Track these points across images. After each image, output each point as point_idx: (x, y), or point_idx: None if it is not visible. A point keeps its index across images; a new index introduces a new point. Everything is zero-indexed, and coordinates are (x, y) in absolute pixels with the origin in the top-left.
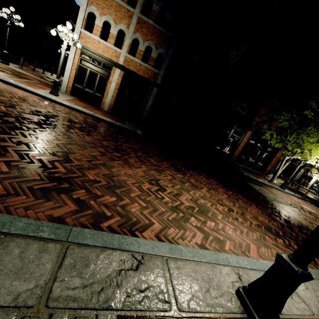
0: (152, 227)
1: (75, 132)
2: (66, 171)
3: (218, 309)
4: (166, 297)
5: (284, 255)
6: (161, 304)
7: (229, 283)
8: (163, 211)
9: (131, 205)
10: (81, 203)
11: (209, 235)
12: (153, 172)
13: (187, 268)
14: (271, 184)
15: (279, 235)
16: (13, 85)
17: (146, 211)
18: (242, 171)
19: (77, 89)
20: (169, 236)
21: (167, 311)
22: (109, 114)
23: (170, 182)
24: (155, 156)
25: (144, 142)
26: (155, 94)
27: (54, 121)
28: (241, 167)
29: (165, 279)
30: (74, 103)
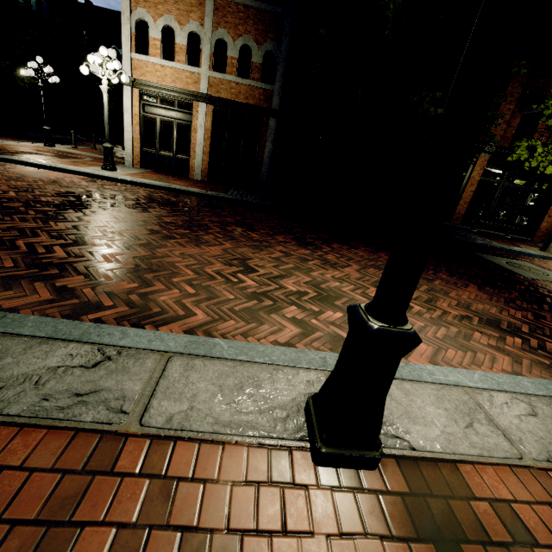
0: (187, 319)
1: (119, 210)
2: (66, 256)
3: (239, 430)
4: (127, 405)
5: (358, 305)
6: (107, 414)
7: (301, 394)
8: (228, 298)
9: (164, 292)
10: (66, 292)
11: (316, 330)
12: (244, 250)
13: (209, 370)
14: (547, 253)
15: (517, 332)
16: (47, 167)
17: (191, 299)
18: (473, 238)
19: (148, 157)
20: (217, 332)
21: (113, 424)
22: (201, 184)
23: (275, 261)
24: (264, 229)
25: (253, 213)
26: (273, 131)
27: (89, 201)
28: (477, 232)
29: (146, 382)
30: (141, 176)
